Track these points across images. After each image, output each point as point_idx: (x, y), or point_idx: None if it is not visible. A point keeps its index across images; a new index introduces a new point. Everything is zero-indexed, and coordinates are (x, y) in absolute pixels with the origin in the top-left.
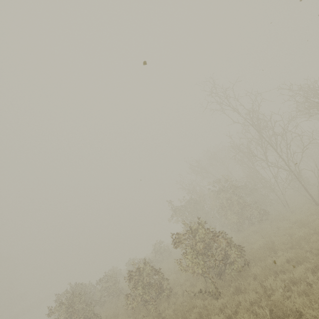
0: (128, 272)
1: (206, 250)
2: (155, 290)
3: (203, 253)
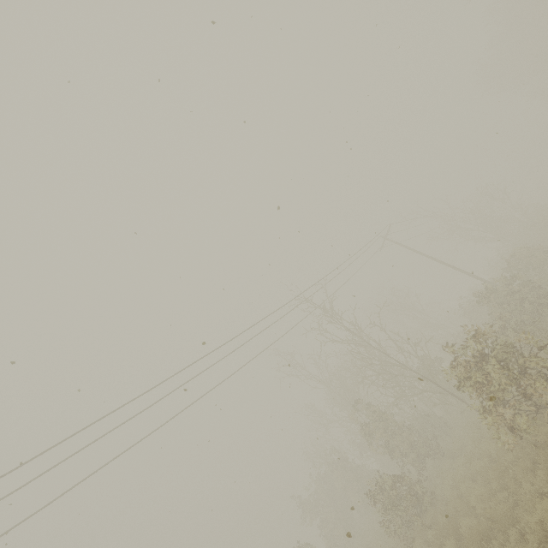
0: None
1: None
2: None
3: None
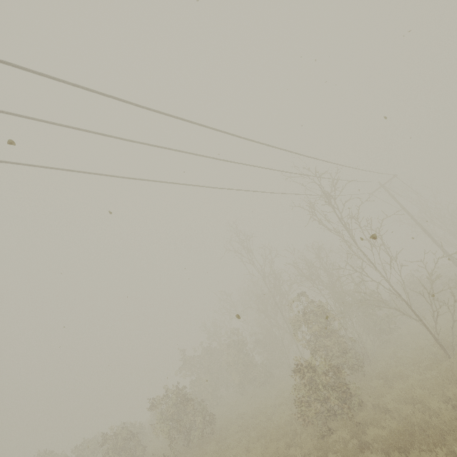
0: (105, 436)
1: (181, 416)
2: (127, 456)
3: (174, 419)
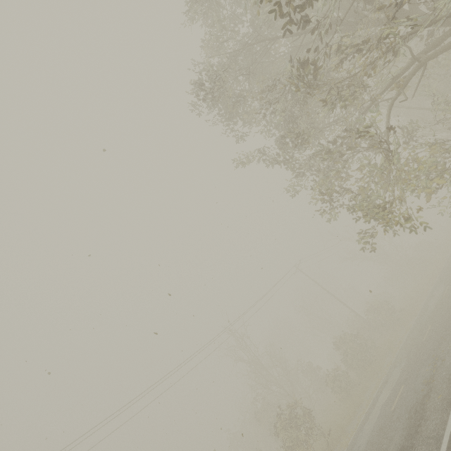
0: None
1: None
2: None
3: None
